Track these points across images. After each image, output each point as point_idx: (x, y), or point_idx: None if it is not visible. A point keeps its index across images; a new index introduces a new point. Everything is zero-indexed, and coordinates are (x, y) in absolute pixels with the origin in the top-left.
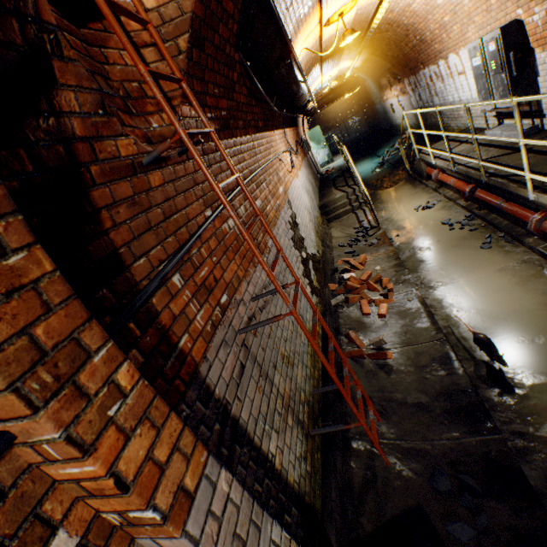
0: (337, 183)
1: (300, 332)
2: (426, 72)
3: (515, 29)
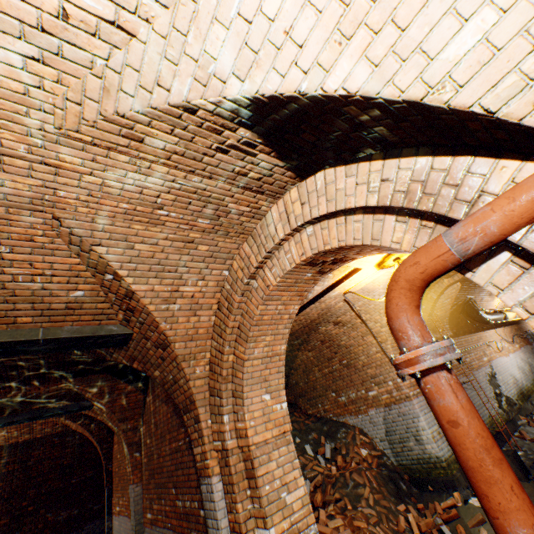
0: None
1: (483, 409)
2: None
3: None
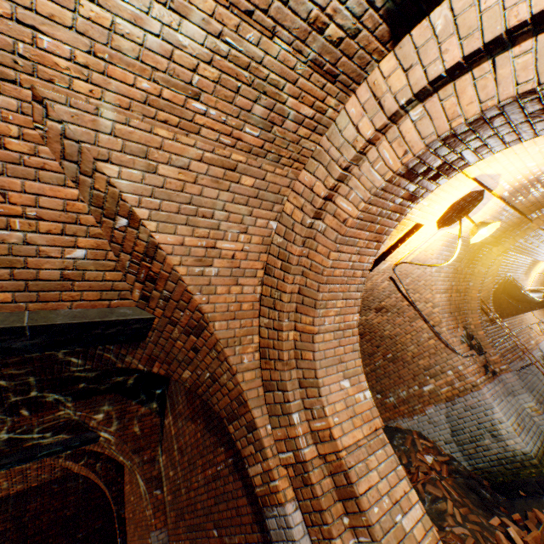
0: None
1: None
2: None
3: None
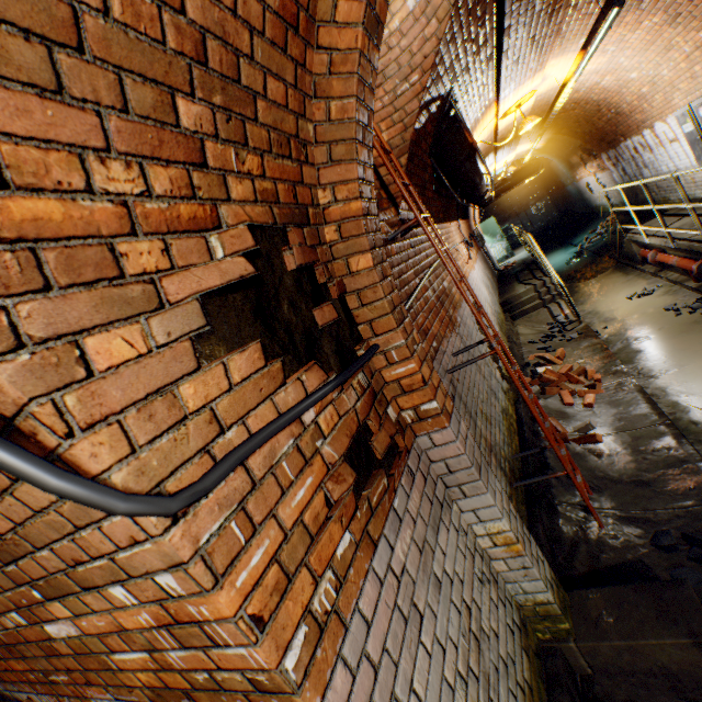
0: (520, 277)
1: (494, 404)
2: (628, 144)
3: None
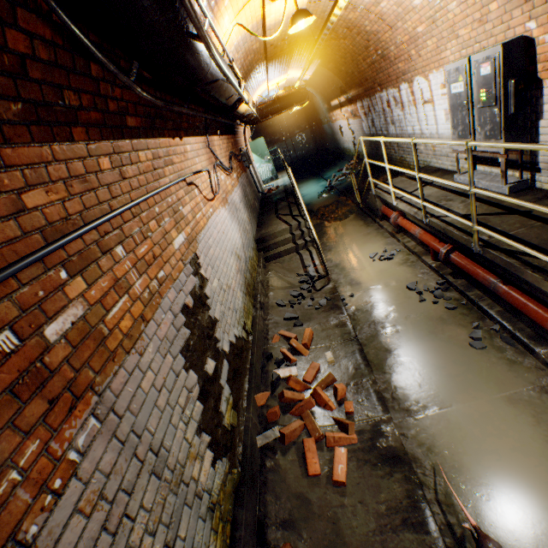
0: (279, 208)
1: None
2: (383, 95)
3: (520, 50)
